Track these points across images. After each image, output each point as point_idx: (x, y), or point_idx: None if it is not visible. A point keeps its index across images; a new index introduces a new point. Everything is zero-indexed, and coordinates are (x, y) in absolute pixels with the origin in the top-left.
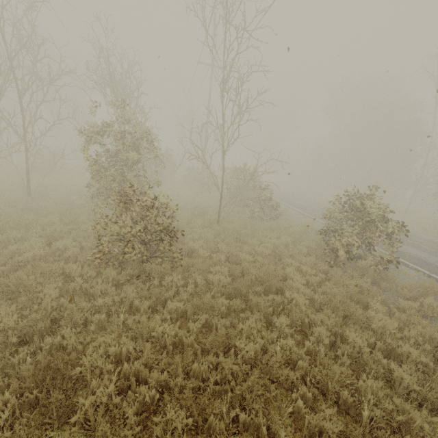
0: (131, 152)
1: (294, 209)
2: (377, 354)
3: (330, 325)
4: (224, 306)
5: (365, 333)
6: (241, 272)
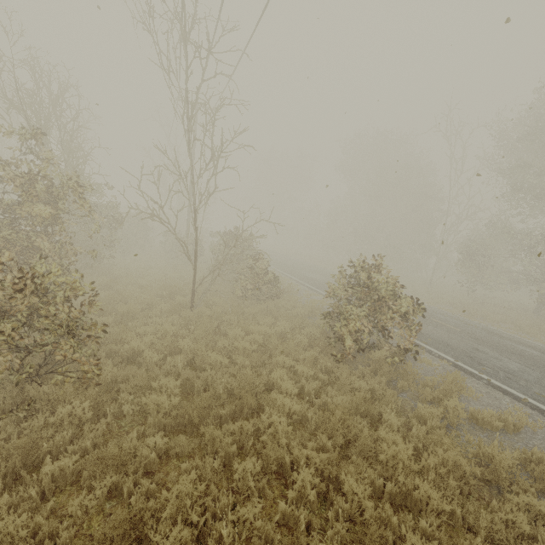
0: (35, 204)
1: (304, 283)
2: (385, 506)
3: (322, 463)
4: (158, 450)
5: (369, 473)
6: (207, 383)
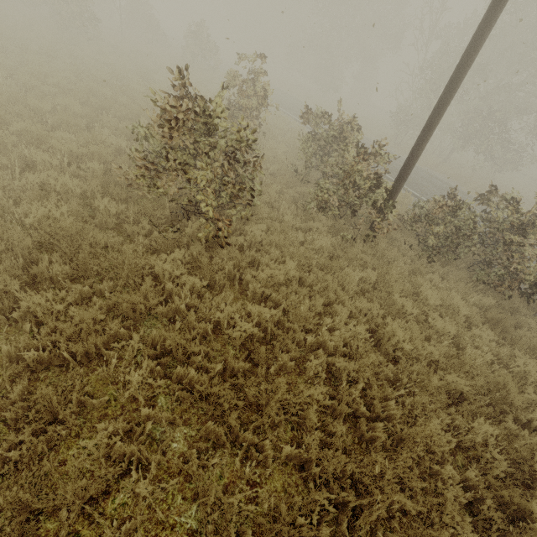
0: None
1: None
2: None
3: None
4: None
5: None
6: None
